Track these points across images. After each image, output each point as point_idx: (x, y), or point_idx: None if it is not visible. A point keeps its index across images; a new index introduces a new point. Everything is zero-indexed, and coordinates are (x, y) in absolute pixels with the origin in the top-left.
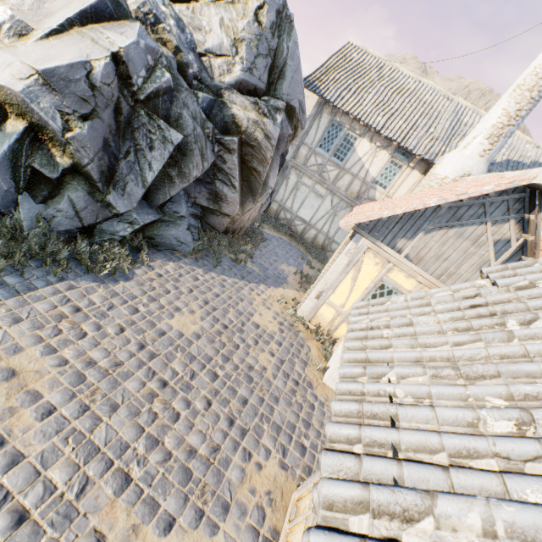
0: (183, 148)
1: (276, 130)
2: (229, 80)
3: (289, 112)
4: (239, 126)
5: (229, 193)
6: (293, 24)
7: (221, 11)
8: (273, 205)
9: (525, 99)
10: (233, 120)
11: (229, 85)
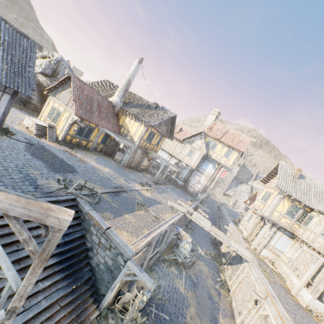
0: None
1: (52, 84)
2: (38, 71)
3: None
4: (40, 82)
5: (34, 97)
6: (64, 65)
7: (42, 60)
8: None
9: (124, 82)
10: (39, 80)
11: (38, 72)
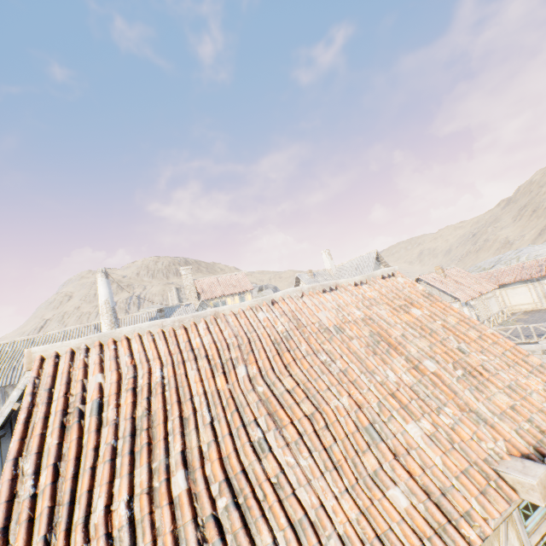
0: None
1: None
2: None
3: None
4: None
5: None
6: None
7: None
8: None
9: (109, 316)
10: None
11: None
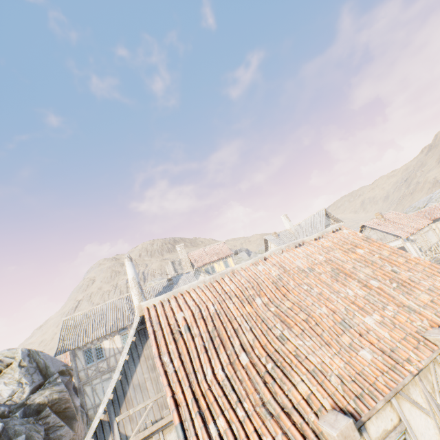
0: (26, 439)
1: (62, 385)
2: (26, 395)
3: (61, 373)
4: (44, 403)
5: (61, 431)
6: (38, 350)
7: (1, 380)
8: (90, 412)
9: (136, 288)
10: (39, 405)
11: (27, 396)
